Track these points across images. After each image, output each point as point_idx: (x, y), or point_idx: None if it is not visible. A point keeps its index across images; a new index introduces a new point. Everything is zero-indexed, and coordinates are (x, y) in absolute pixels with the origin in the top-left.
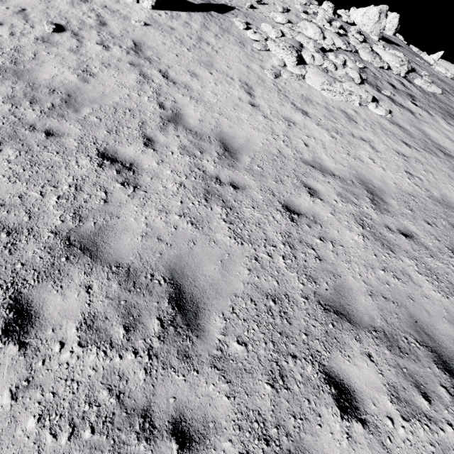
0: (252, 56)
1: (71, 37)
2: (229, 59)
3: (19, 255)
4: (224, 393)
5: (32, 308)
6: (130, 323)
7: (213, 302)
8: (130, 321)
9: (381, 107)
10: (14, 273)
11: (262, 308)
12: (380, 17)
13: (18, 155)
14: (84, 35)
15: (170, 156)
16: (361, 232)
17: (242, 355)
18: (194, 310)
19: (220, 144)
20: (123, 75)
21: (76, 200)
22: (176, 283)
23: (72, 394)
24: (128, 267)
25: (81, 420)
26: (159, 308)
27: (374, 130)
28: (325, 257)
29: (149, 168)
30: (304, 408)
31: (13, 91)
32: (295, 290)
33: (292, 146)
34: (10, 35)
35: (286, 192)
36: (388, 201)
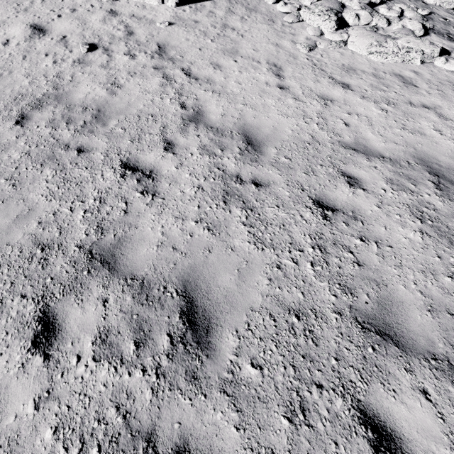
0: (283, 31)
1: (102, 54)
2: (256, 41)
3: (49, 270)
4: (233, 423)
5: (56, 321)
6: (141, 338)
7: (226, 317)
8: (140, 337)
9: (453, 60)
10: (44, 287)
11: (283, 326)
12: None
13: (55, 175)
14: (114, 48)
15: (189, 158)
16: (419, 227)
17: (256, 380)
18: (206, 326)
19: (243, 138)
20: (147, 81)
21: (100, 213)
22: (189, 296)
23: (84, 409)
24: (142, 279)
25: (90, 436)
26: (170, 323)
27: (442, 92)
28: (366, 262)
29: (168, 173)
30: (330, 452)
31: (54, 114)
32: (325, 303)
33: (328, 128)
34: (53, 64)
35: (318, 185)
36: None
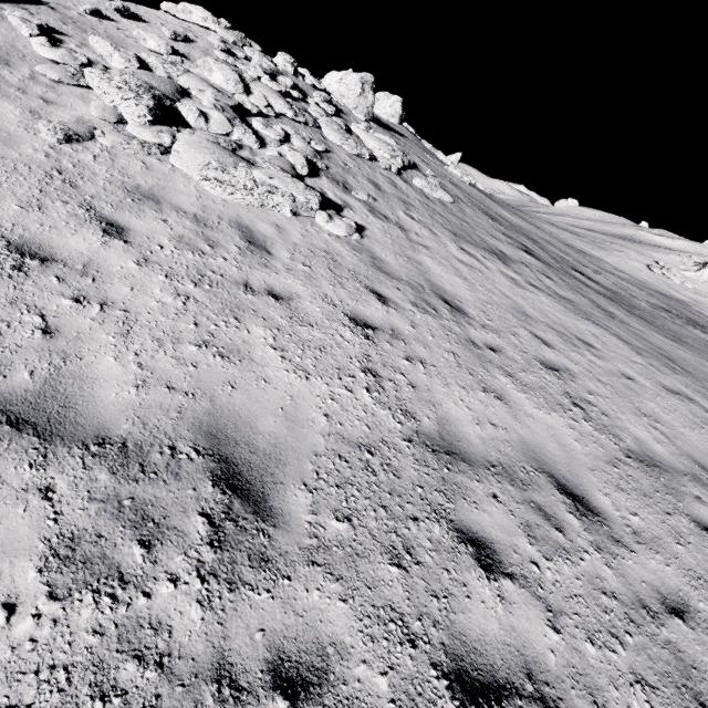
0: (22, 88)
1: None
2: None
3: None
4: None
5: None
6: None
7: None
8: None
9: (340, 220)
10: None
11: None
12: (364, 89)
13: None
14: None
15: None
16: None
17: None
18: None
19: None
20: None
21: None
22: None
23: None
24: None
25: None
26: None
27: (309, 270)
28: None
29: None
30: None
31: None
32: None
33: None
34: None
35: None
36: (282, 501)
